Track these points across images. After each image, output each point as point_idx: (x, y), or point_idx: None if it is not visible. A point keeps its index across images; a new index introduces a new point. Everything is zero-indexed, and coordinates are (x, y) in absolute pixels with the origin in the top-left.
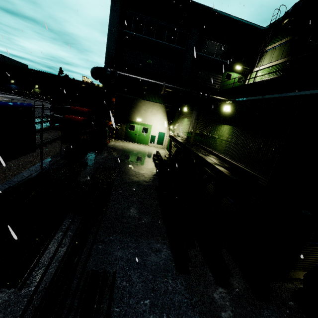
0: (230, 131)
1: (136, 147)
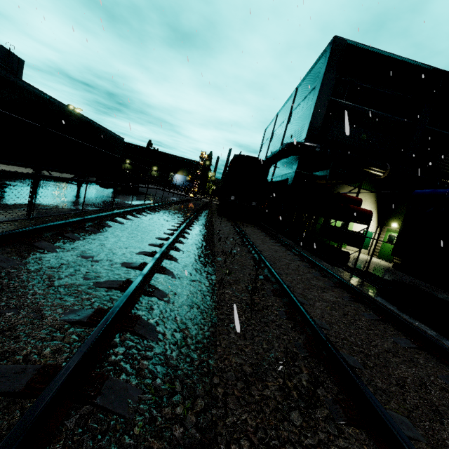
0: None
1: None
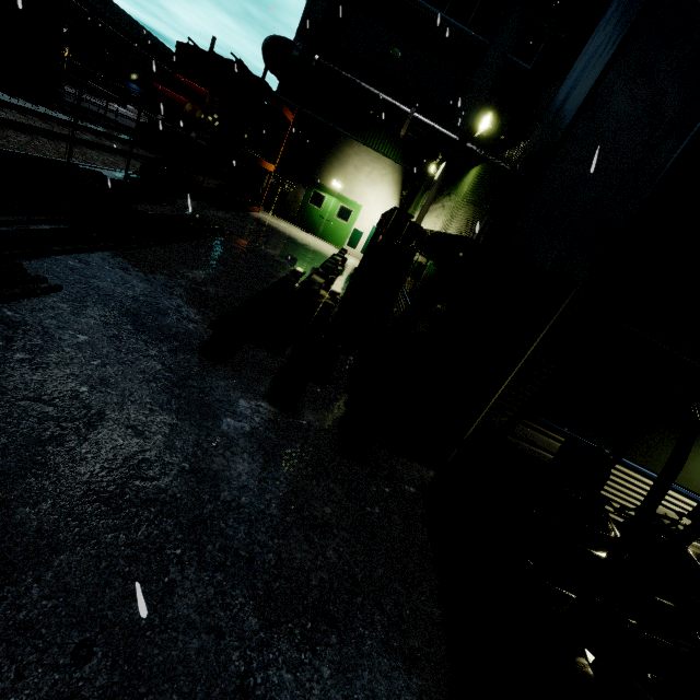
0: (476, 176)
1: (310, 240)
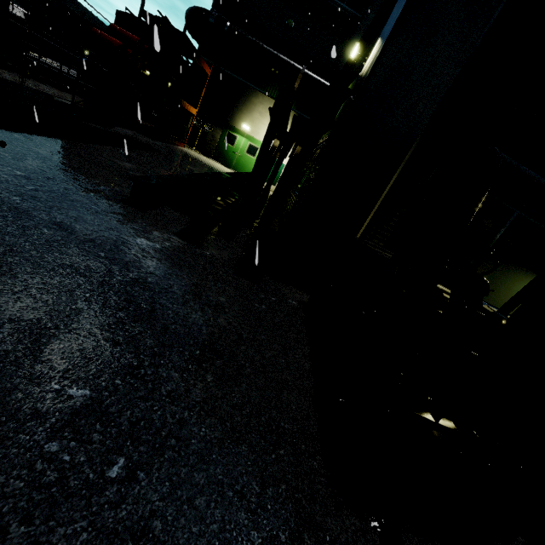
0: None
1: (225, 169)
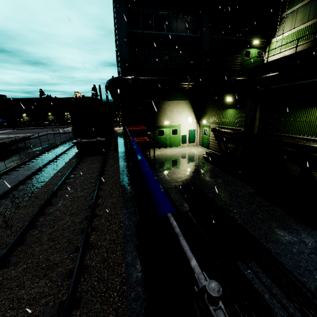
0: None
1: (174, 152)
